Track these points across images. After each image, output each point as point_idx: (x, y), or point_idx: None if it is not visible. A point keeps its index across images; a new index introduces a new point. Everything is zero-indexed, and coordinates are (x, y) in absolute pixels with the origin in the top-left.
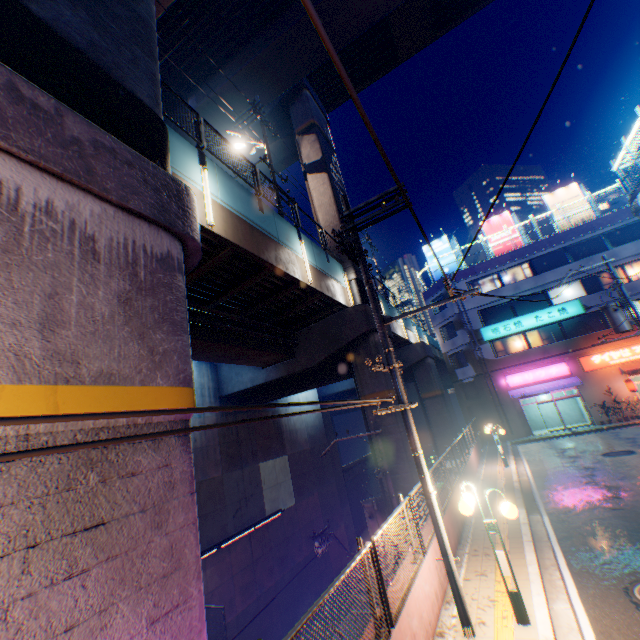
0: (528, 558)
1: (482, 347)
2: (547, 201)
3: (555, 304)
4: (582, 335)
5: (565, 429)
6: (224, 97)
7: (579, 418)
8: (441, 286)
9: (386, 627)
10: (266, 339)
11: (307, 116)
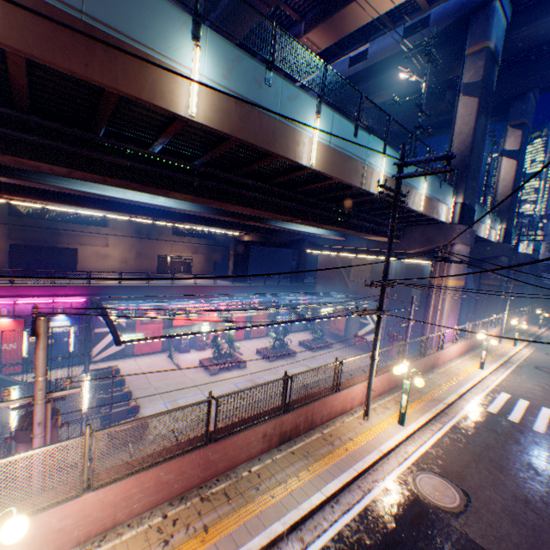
0: (523, 343)
1: None
2: None
3: None
4: None
5: None
6: None
7: None
8: None
9: (486, 330)
10: None
11: (521, 116)
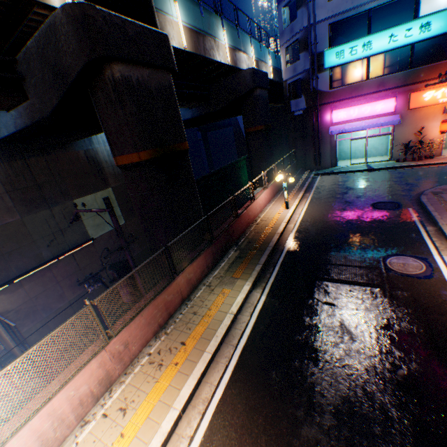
0: (182, 394)
1: (320, 76)
2: None
3: (422, 16)
4: (430, 65)
5: (365, 164)
6: None
7: (383, 153)
8: None
9: None
10: None
11: None
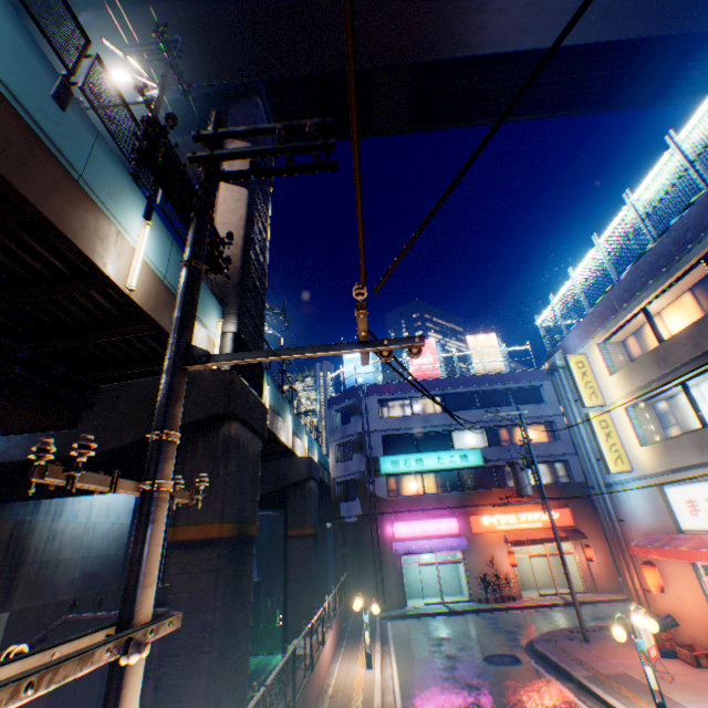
0: None
1: (377, 480)
2: (470, 342)
3: (459, 448)
4: (478, 489)
5: (443, 603)
6: (140, 36)
7: (457, 589)
8: (351, 395)
9: None
10: (8, 374)
11: (250, 121)
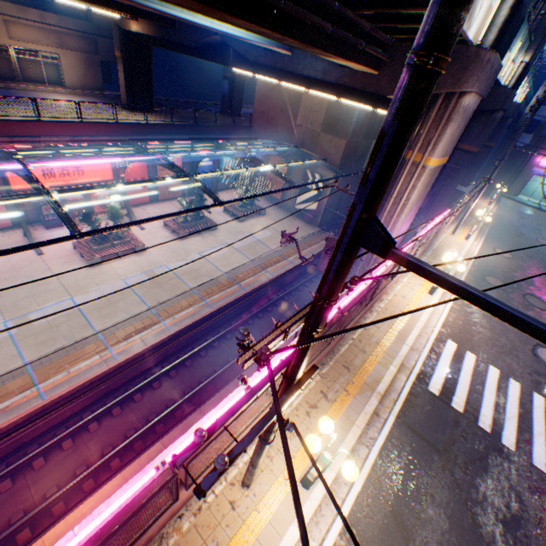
0: (474, 233)
1: None
2: None
3: None
4: None
5: (537, 205)
6: None
7: None
8: None
9: (445, 224)
10: None
11: None
